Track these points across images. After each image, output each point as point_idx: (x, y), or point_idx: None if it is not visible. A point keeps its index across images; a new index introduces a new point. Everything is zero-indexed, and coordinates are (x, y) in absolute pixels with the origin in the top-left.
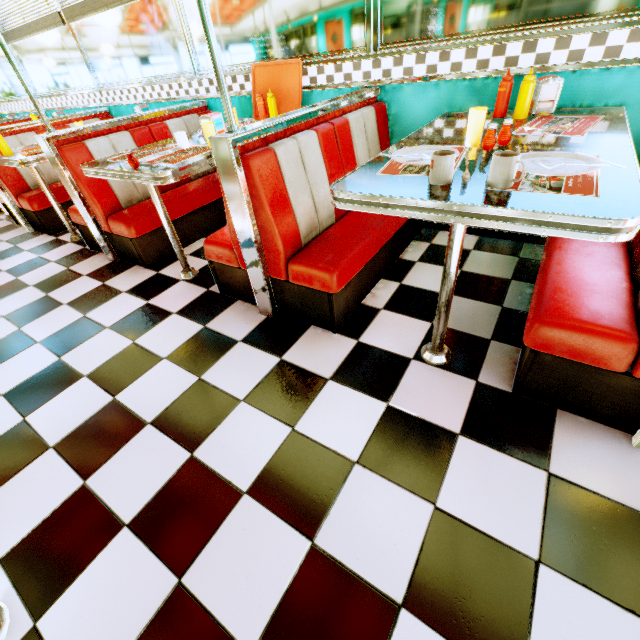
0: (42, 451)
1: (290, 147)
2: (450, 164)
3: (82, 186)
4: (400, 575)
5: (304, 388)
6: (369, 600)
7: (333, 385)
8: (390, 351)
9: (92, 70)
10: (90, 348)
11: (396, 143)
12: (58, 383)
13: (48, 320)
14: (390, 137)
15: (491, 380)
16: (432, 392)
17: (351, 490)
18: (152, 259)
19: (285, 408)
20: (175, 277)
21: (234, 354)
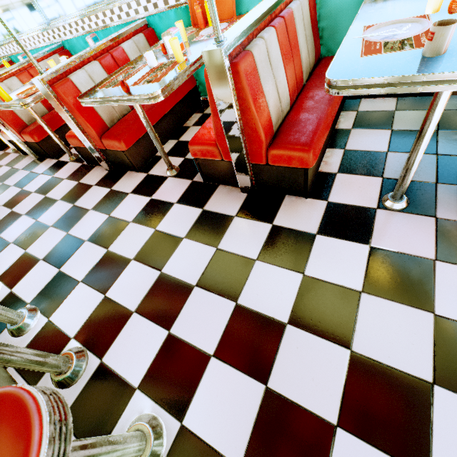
0: (129, 315)
1: (261, 47)
2: (452, 33)
3: (77, 115)
4: (425, 364)
5: (300, 244)
6: (408, 383)
7: (321, 238)
8: (356, 205)
9: (40, 10)
10: (126, 239)
11: (352, 24)
12: (115, 267)
13: (85, 223)
14: (317, 21)
15: (447, 215)
16: (402, 231)
17: (365, 311)
18: (140, 164)
19: (291, 260)
20: (162, 175)
21: (235, 227)
